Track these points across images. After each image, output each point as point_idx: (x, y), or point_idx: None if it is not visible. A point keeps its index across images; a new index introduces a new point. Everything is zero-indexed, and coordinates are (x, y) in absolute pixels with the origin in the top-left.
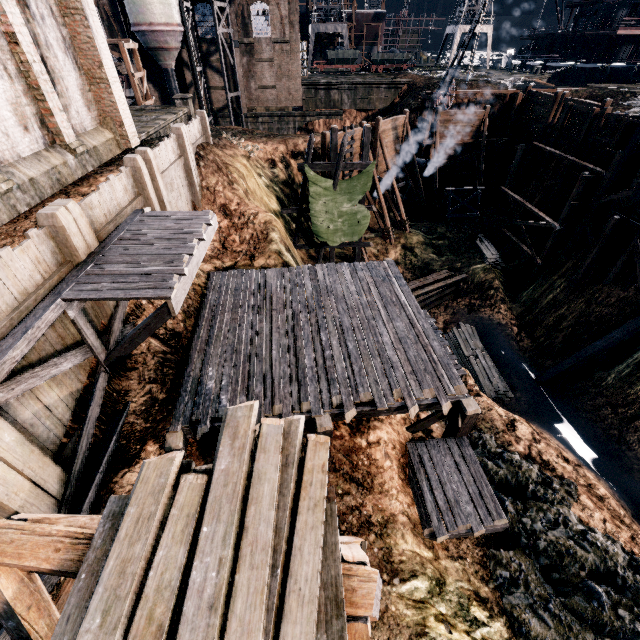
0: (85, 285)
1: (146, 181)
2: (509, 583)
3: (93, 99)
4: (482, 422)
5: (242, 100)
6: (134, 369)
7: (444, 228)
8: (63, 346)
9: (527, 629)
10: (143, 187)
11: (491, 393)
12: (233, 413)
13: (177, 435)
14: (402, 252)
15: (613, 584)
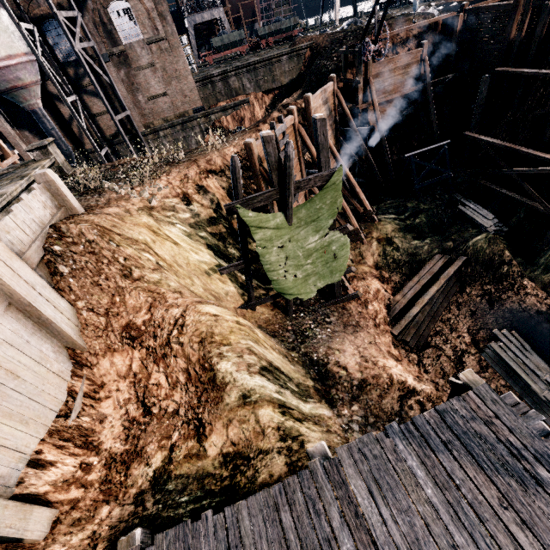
0: None
1: None
2: None
3: None
4: None
5: (134, 118)
6: None
7: (414, 202)
8: None
9: None
10: None
11: None
12: None
13: None
14: (380, 251)
15: None
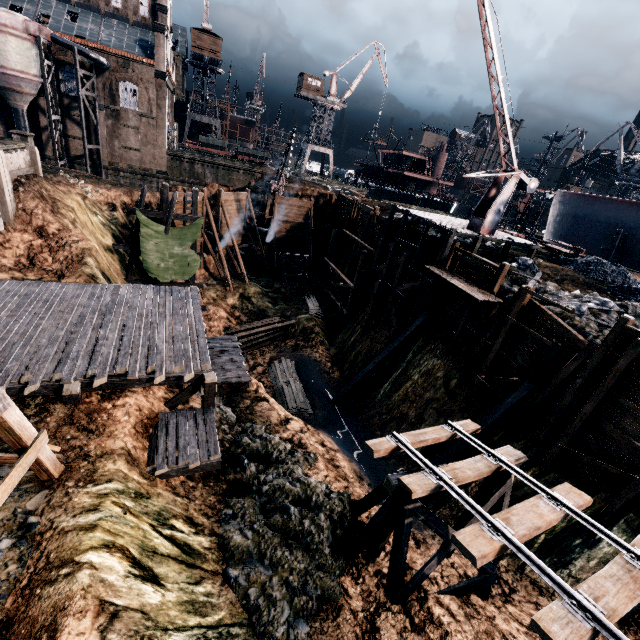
0: None
1: None
2: (230, 518)
3: None
4: (259, 417)
5: (103, 154)
6: None
7: (280, 284)
8: None
9: (228, 541)
10: None
11: (294, 410)
12: None
13: None
14: (240, 299)
15: (309, 507)
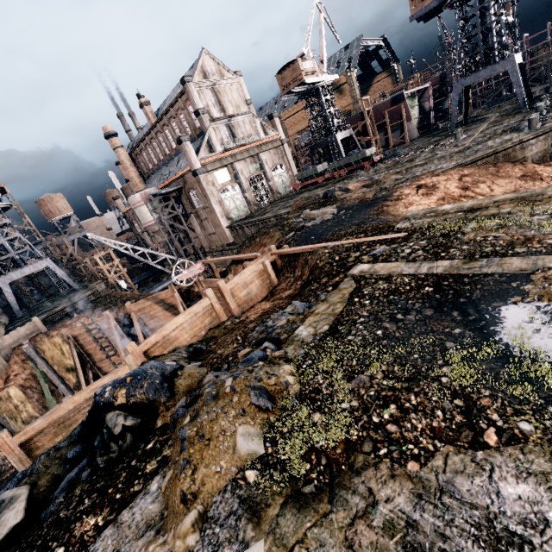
0: None
1: None
2: None
3: None
4: None
5: (203, 244)
6: None
7: None
8: None
9: None
10: None
11: None
12: None
13: None
14: None
15: None
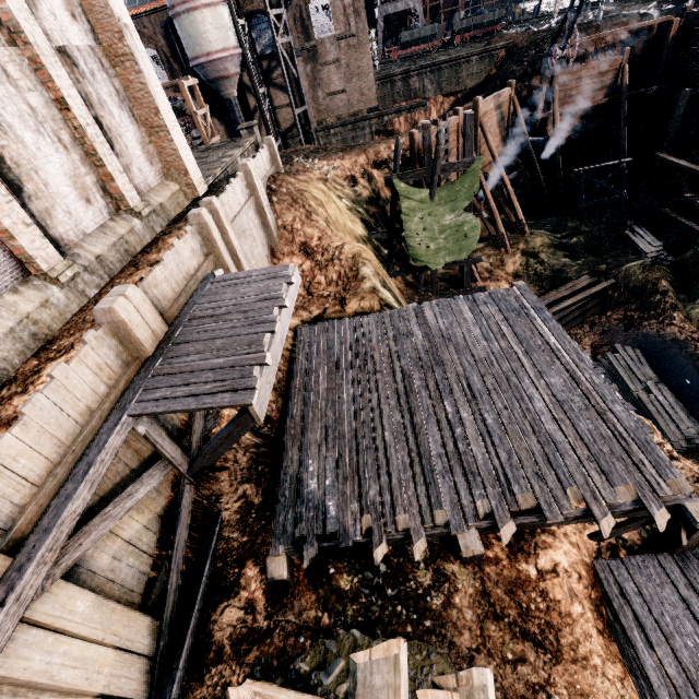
0: (153, 391)
1: (215, 237)
2: None
3: (154, 151)
4: None
5: (310, 114)
6: (223, 468)
7: (576, 221)
8: (140, 461)
9: None
10: (212, 244)
11: (680, 443)
12: (366, 678)
13: (279, 560)
14: (523, 261)
15: None
